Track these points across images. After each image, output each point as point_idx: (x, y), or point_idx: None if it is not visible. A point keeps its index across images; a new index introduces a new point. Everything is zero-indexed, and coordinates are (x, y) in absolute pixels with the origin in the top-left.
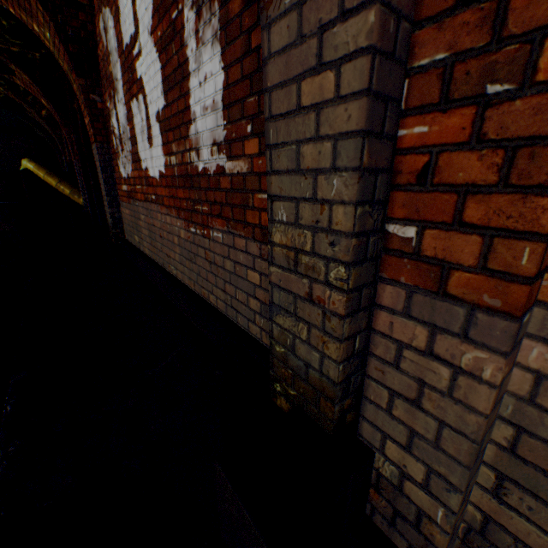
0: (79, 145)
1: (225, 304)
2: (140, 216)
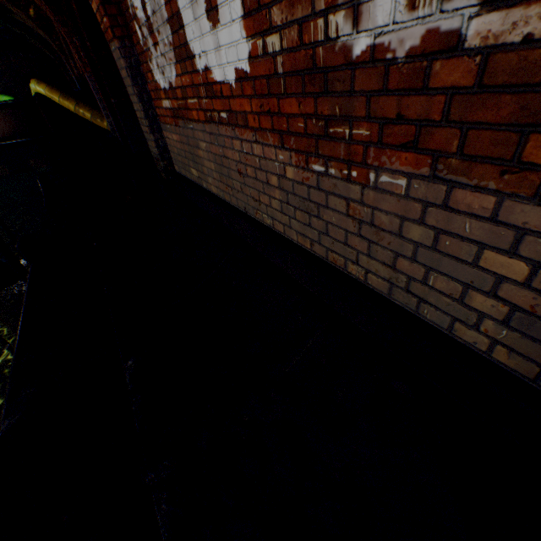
0: (85, 51)
1: (389, 284)
2: (198, 143)
